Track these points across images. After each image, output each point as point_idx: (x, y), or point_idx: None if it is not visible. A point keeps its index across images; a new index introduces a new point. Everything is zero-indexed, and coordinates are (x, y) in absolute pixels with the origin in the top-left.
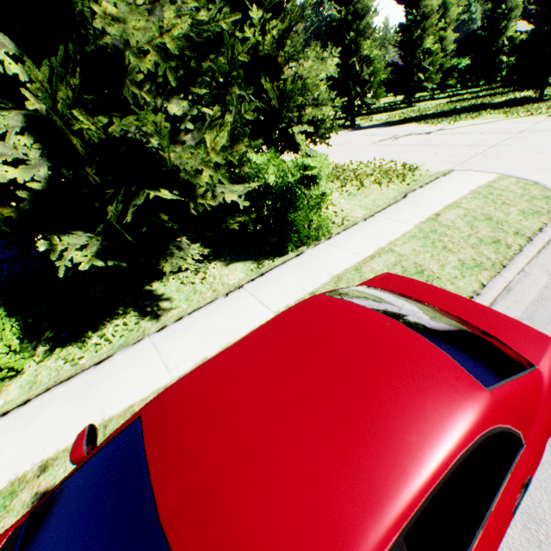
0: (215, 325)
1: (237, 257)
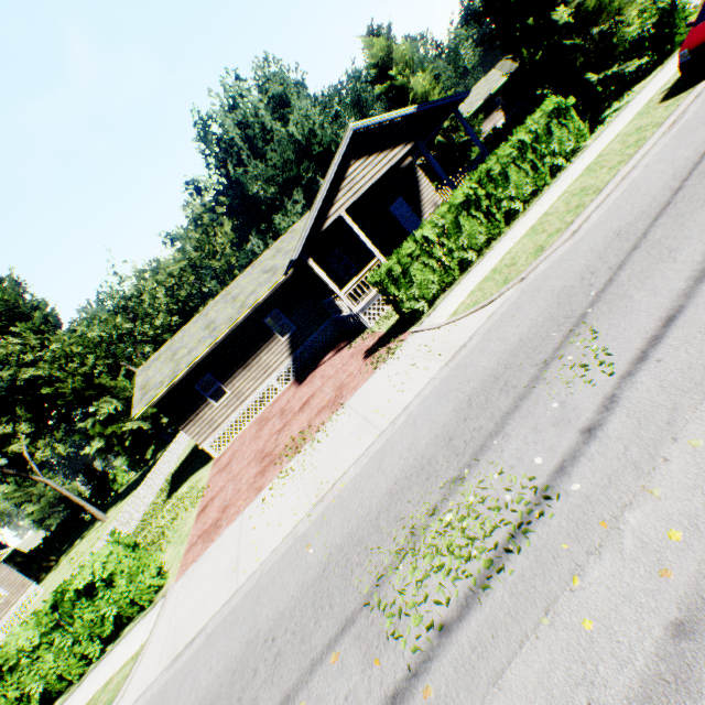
0: (669, 70)
1: (638, 83)
